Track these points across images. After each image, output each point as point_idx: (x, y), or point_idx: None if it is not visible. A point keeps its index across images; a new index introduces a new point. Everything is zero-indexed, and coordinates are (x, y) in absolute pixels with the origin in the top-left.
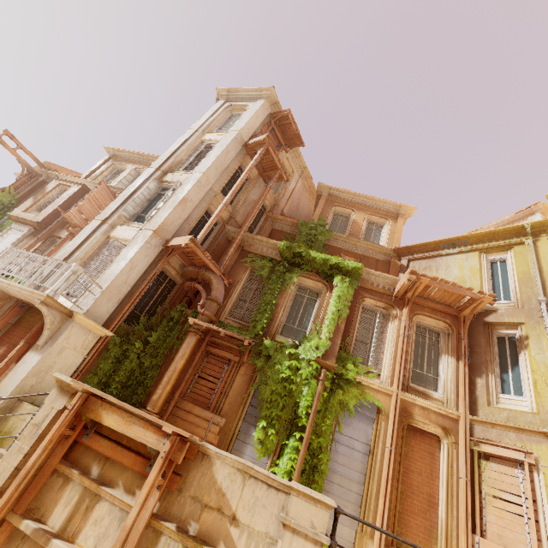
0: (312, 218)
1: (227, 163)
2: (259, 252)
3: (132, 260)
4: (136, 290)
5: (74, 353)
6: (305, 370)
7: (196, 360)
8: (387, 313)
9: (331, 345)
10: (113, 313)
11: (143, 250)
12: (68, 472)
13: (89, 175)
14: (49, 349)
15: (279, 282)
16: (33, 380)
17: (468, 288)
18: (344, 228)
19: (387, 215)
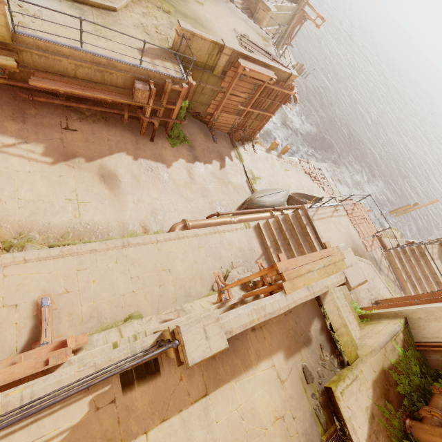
0: None
1: None
2: None
3: None
4: None
5: None
6: None
7: None
8: None
9: None
10: None
11: None
12: None
13: None
14: None
15: None
16: (423, 315)
17: None
18: None
19: None
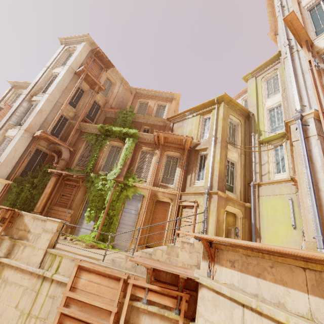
0: (126, 108)
1: (65, 86)
2: (89, 131)
3: (15, 146)
4: (21, 160)
5: None
6: (109, 184)
7: (56, 187)
8: (153, 153)
9: (122, 171)
10: (11, 173)
11: (20, 140)
12: None
13: (2, 100)
14: None
15: (99, 146)
16: None
17: (181, 135)
18: (145, 110)
19: (167, 100)
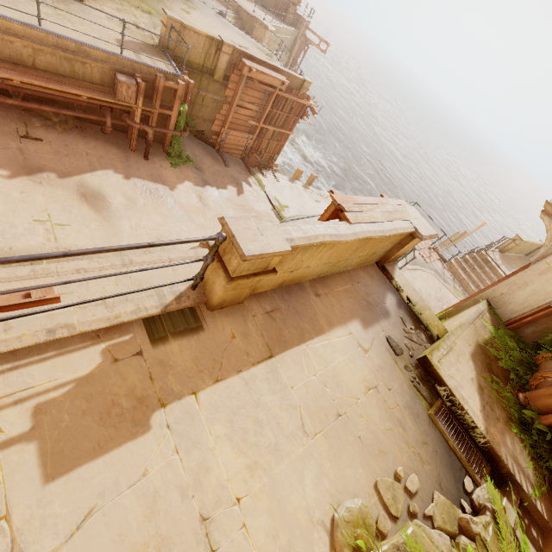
0: None
1: None
2: None
3: None
4: None
5: None
6: None
7: None
8: None
9: None
10: None
11: None
12: None
13: None
14: (533, 266)
15: None
16: (505, 289)
17: None
18: None
19: None
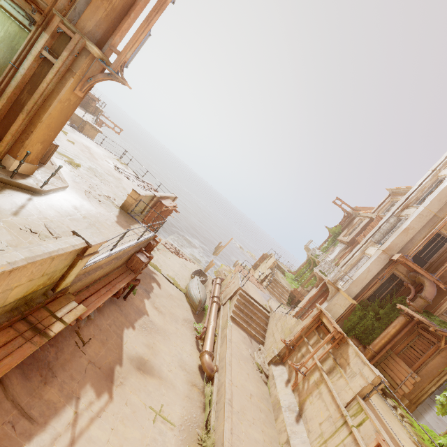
0: None
1: None
2: None
3: (368, 267)
4: (371, 283)
5: (339, 307)
6: None
7: (403, 332)
8: None
9: None
10: (359, 293)
11: (375, 261)
12: (315, 332)
13: (376, 210)
14: (330, 302)
15: None
16: None
17: None
18: None
19: None
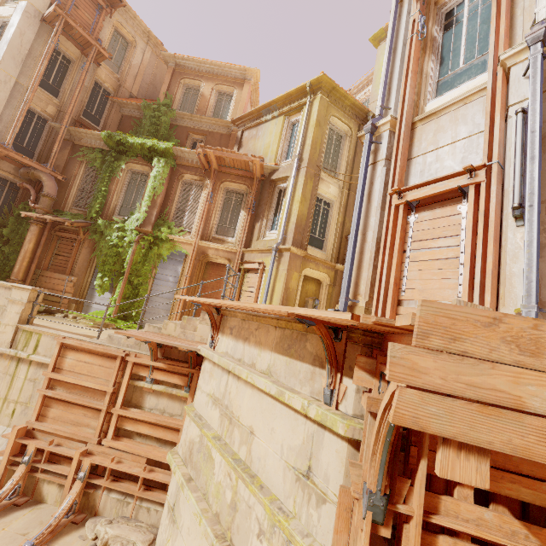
0: (157, 98)
1: (27, 49)
2: (89, 145)
3: None
4: None
5: None
6: (129, 237)
7: (42, 242)
8: (203, 185)
9: (149, 216)
10: None
11: None
12: None
13: None
14: None
15: (108, 172)
16: None
17: (244, 154)
18: (195, 103)
19: (235, 82)
